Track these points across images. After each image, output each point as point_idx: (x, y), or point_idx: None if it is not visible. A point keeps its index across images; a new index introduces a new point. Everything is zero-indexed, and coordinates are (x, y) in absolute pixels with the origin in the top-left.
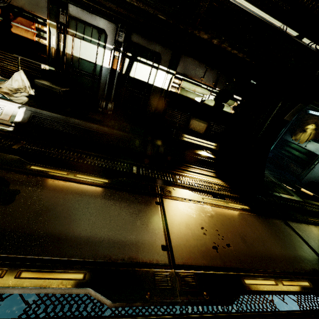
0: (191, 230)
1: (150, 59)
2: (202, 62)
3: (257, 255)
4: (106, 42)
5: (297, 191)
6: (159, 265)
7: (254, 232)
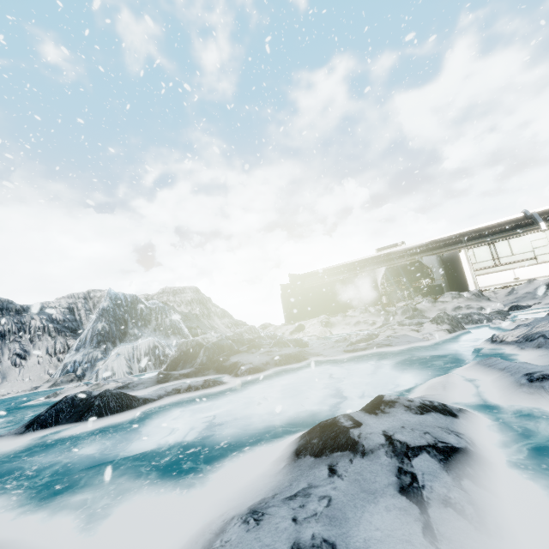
0: None
1: None
2: None
3: None
4: None
5: None
6: None
7: None
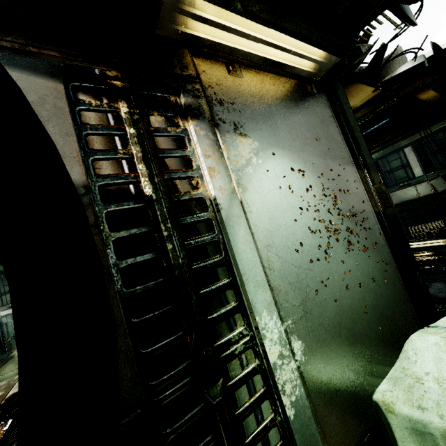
0: None
1: None
2: None
3: None
4: None
5: None
6: None
7: None
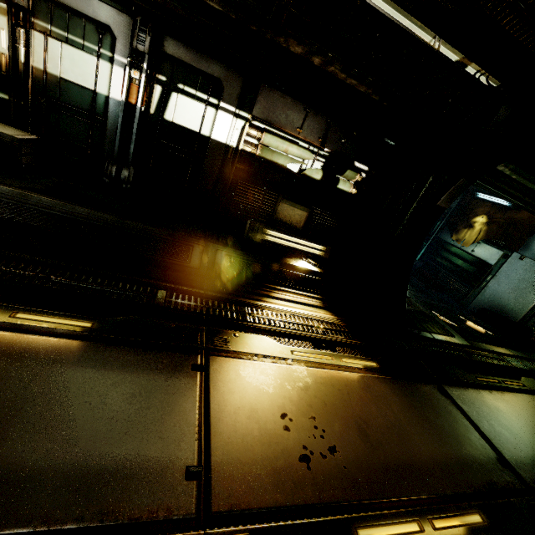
0: (260, 422)
1: (202, 89)
2: (299, 100)
3: (388, 465)
4: (114, 51)
5: (460, 326)
6: (171, 521)
7: (384, 415)
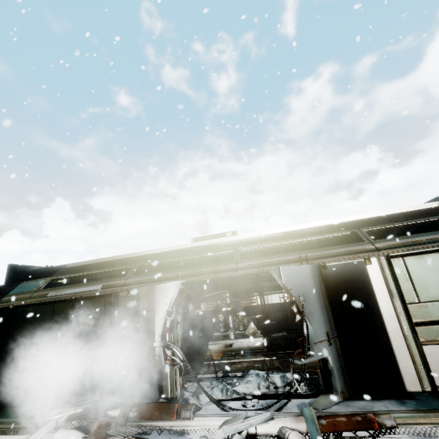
0: None
1: None
2: None
3: None
4: (282, 290)
5: None
6: None
7: None
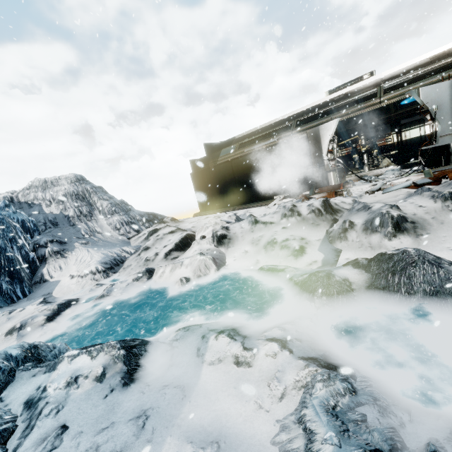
0: None
1: None
2: None
3: None
4: (424, 123)
5: None
6: None
7: None
